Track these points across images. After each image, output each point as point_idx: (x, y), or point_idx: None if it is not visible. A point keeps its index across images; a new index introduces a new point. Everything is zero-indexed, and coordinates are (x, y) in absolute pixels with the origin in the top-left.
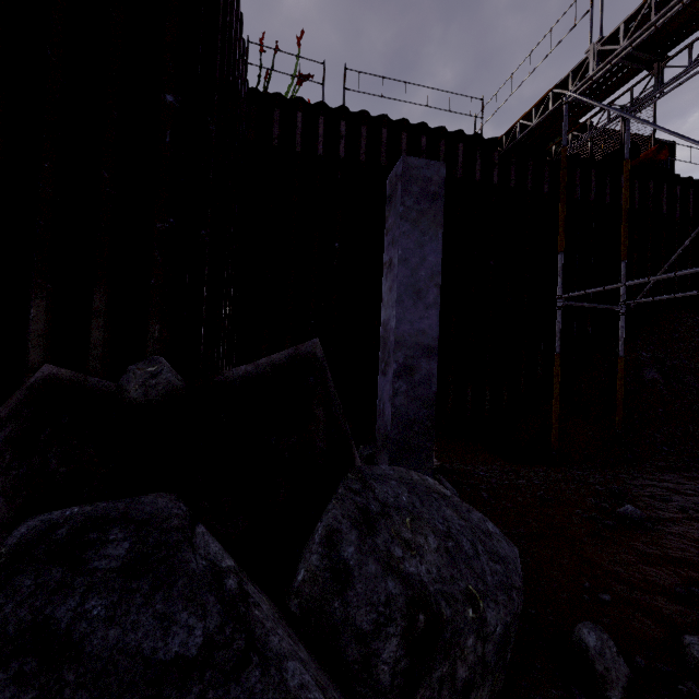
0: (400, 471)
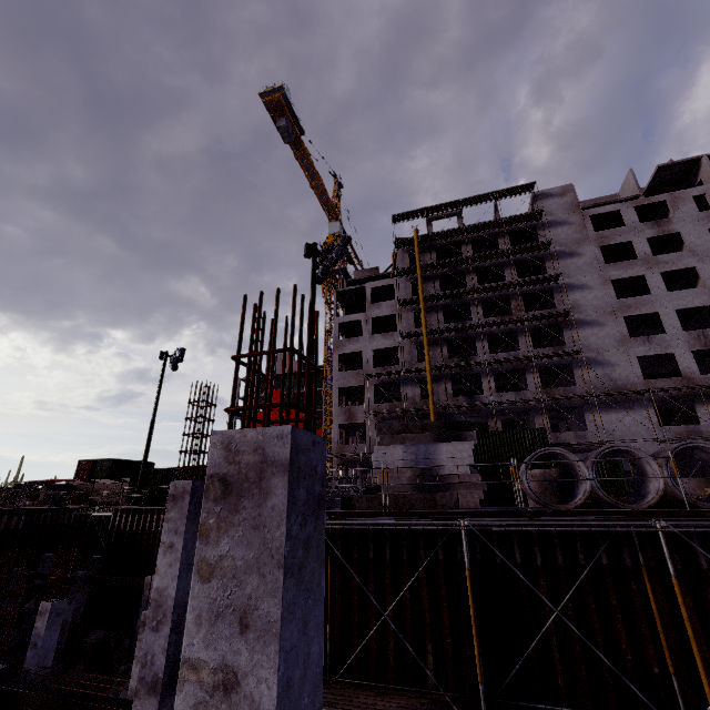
0: None
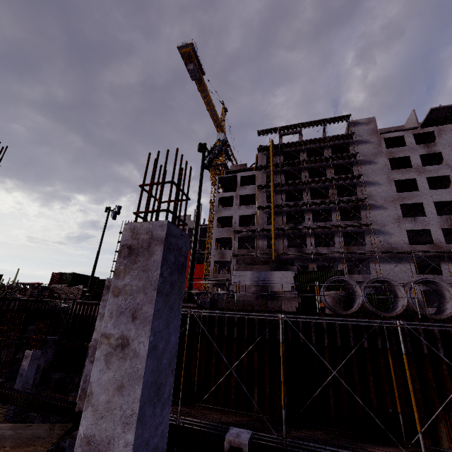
0: None
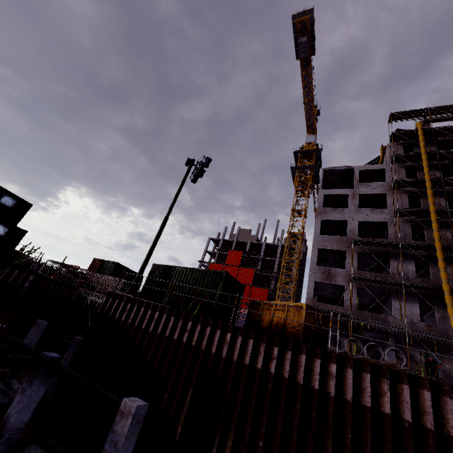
0: (15, 380)
